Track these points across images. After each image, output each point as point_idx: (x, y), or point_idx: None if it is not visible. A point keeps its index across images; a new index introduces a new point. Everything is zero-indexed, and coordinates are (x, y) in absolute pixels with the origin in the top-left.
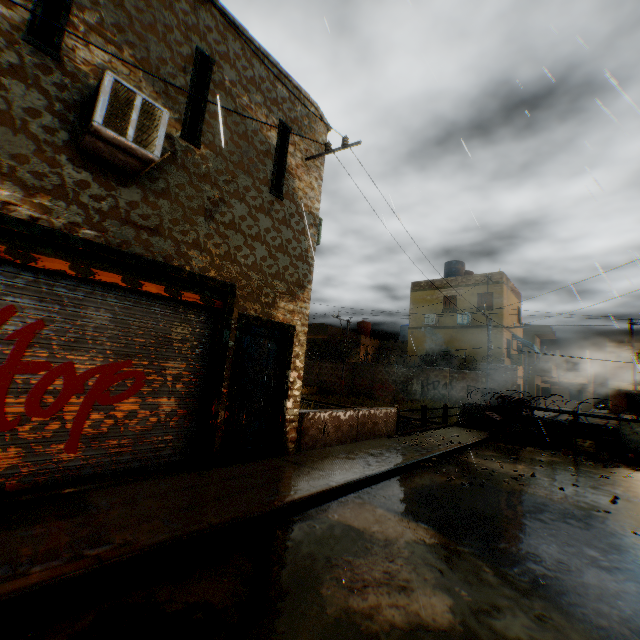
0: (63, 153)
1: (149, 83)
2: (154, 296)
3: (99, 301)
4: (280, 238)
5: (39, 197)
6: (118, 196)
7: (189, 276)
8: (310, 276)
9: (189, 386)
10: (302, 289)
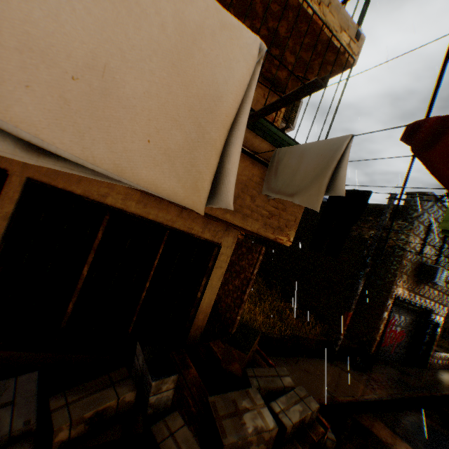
0: (414, 280)
1: (431, 251)
2: (410, 311)
3: (403, 313)
4: (444, 289)
5: (409, 292)
6: (418, 287)
7: (424, 308)
8: (448, 301)
9: (409, 338)
10: (444, 307)
